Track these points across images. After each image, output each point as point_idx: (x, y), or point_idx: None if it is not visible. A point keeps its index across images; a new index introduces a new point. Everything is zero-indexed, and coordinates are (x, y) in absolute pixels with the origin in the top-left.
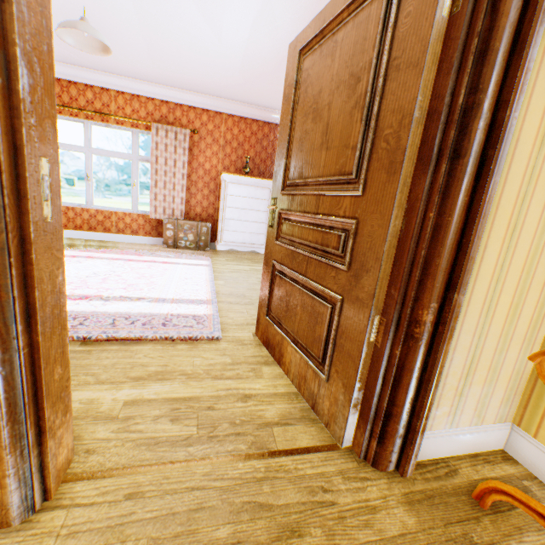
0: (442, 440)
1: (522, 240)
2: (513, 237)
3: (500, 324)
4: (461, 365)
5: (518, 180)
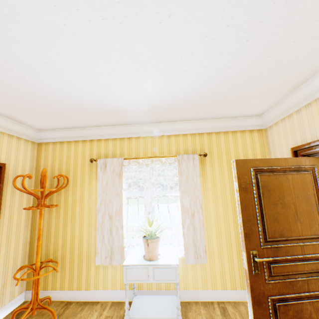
0: (0, 313)
1: (13, 242)
2: (10, 242)
3: (12, 265)
4: (1, 284)
5: (7, 230)
